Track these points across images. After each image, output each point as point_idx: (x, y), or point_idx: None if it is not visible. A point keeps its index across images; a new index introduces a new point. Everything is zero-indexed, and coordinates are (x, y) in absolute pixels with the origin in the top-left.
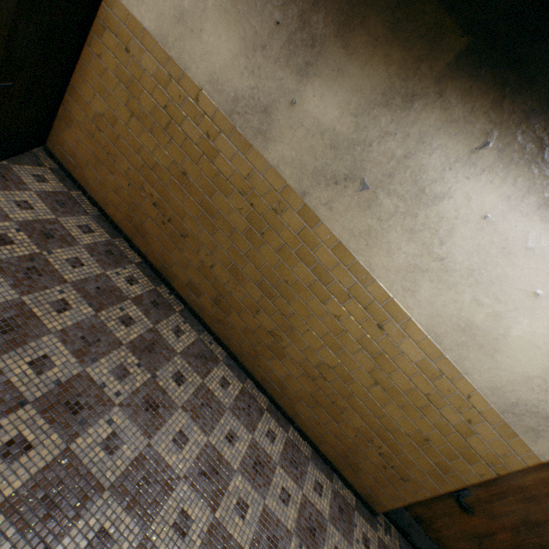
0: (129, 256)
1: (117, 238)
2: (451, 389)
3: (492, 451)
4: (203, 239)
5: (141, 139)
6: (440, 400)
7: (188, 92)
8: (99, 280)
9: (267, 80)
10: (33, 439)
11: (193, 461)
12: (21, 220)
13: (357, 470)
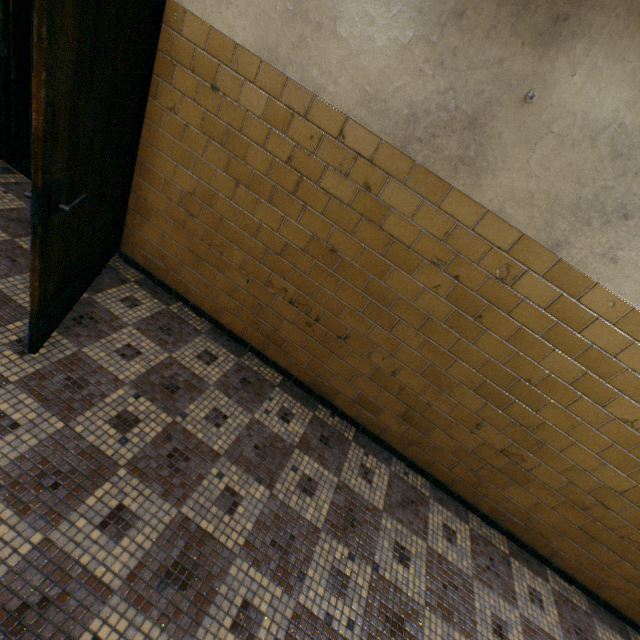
0: (268, 377)
1: (243, 354)
2: None
3: None
4: (375, 338)
5: (257, 215)
6: None
7: (324, 127)
8: (251, 432)
9: (471, 70)
10: None
11: None
12: (133, 377)
13: None
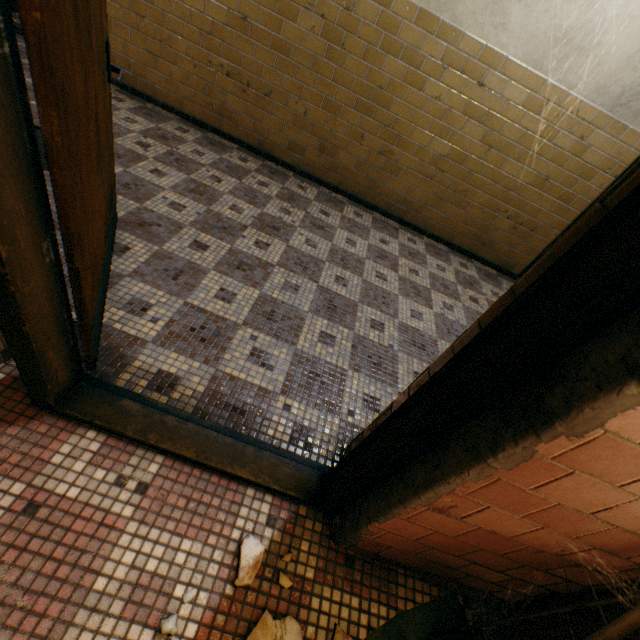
0: (227, 145)
1: (207, 134)
2: (559, 114)
3: (607, 157)
4: (288, 87)
5: (187, 2)
6: (551, 131)
7: None
8: (222, 162)
9: None
10: (267, 242)
11: (366, 252)
12: (139, 131)
13: (491, 246)
